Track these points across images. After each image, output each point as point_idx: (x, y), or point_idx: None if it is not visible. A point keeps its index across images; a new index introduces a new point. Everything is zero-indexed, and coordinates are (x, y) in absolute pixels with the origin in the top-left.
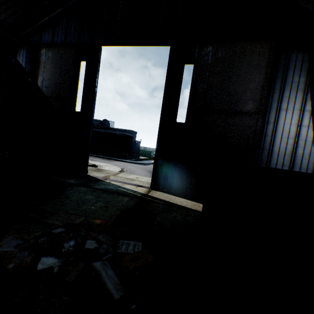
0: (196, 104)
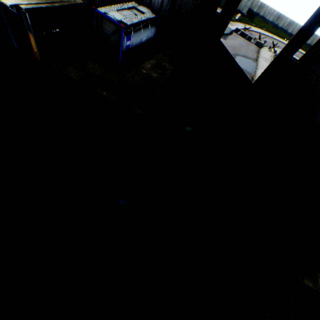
0: (317, 53)
